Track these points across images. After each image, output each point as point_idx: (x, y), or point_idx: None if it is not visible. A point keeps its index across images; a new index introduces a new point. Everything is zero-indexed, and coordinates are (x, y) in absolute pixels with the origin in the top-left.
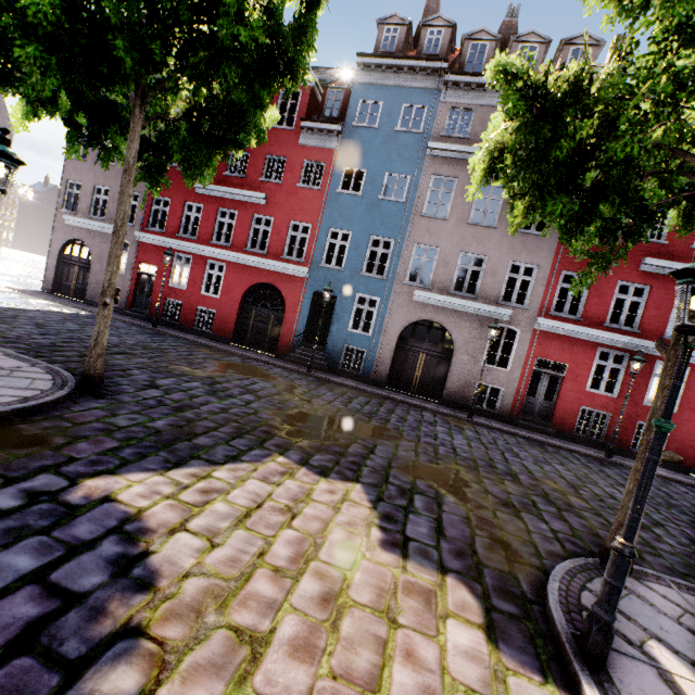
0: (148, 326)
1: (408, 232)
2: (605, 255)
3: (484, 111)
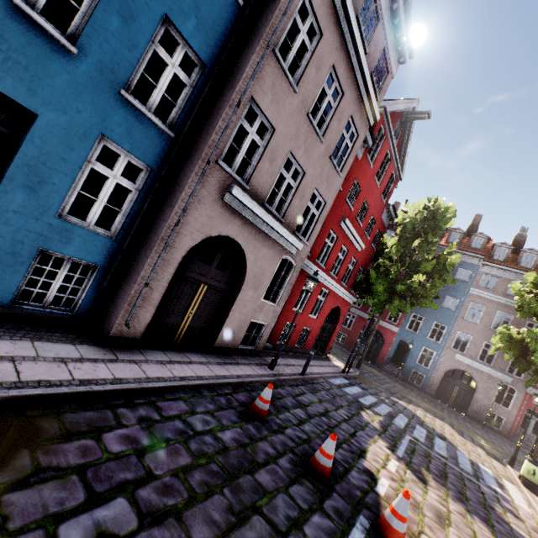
0: None
1: (455, 325)
2: (536, 378)
3: (503, 279)
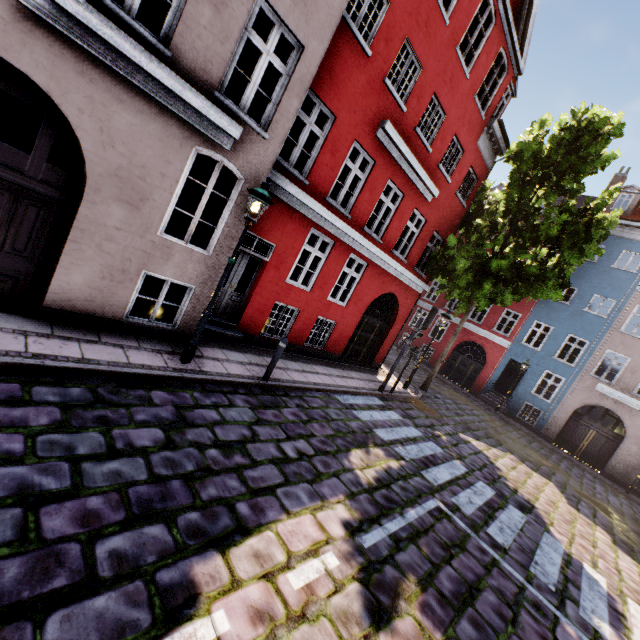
0: (394, 348)
1: (603, 340)
2: None
3: None
